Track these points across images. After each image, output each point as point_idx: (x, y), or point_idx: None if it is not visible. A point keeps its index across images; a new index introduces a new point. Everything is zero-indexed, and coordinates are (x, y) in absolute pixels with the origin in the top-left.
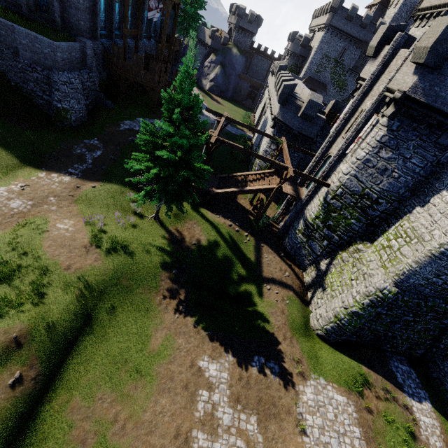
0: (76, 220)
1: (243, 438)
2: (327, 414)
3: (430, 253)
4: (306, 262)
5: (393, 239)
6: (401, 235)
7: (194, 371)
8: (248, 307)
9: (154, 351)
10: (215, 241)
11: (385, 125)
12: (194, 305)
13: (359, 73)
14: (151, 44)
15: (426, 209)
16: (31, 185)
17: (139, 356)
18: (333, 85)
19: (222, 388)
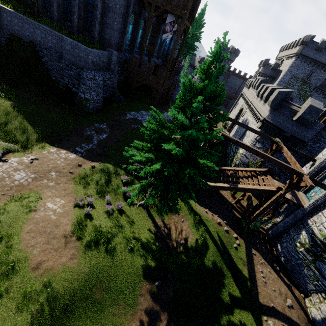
0: (67, 199)
1: None
2: None
3: None
4: (310, 286)
5: None
6: None
7: None
8: None
9: None
10: (203, 243)
11: None
12: None
13: (325, 90)
14: (159, 62)
15: None
16: (40, 159)
17: None
18: (299, 99)
19: None
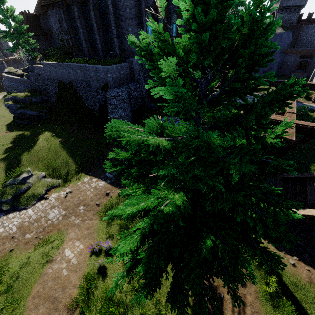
0: (87, 242)
1: None
2: None
3: None
4: None
5: None
6: None
7: None
8: None
9: None
10: None
11: None
12: None
13: None
14: None
15: None
16: (74, 191)
17: None
18: None
19: None
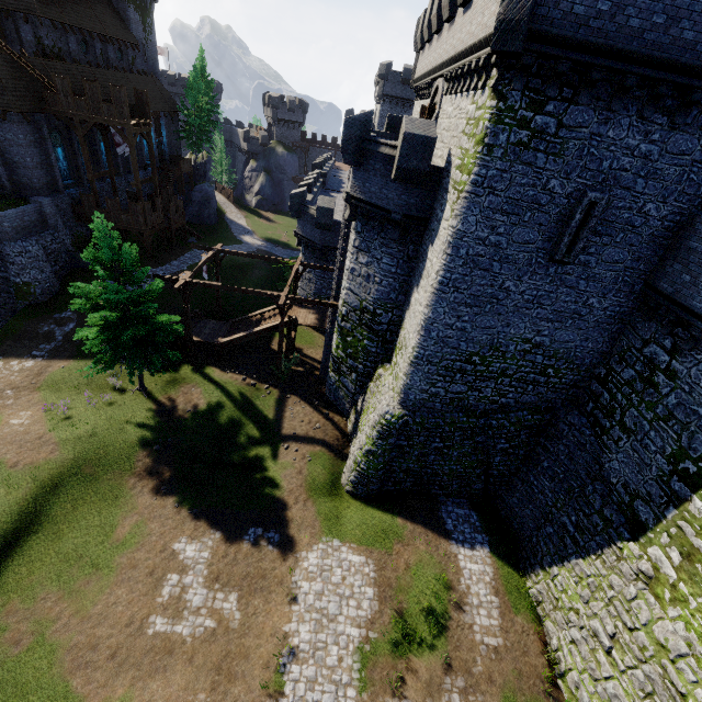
0: (36, 411)
1: (216, 617)
2: (331, 578)
3: (410, 360)
4: (347, 405)
5: (398, 354)
6: (400, 347)
7: (166, 555)
8: (256, 475)
9: (118, 541)
10: (217, 403)
11: (353, 228)
12: (182, 483)
13: None
14: (149, 174)
15: (409, 311)
16: None
17: (99, 549)
18: None
19: (199, 568)
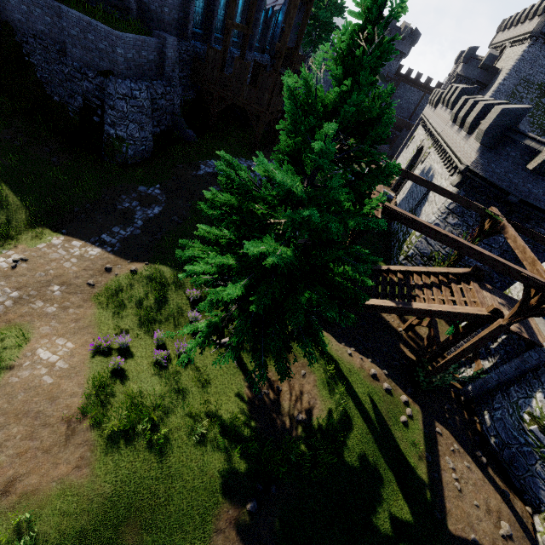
0: (80, 340)
1: None
2: None
3: None
4: None
5: None
6: None
7: None
8: None
9: None
10: (342, 418)
11: None
12: None
13: None
14: (264, 59)
15: None
16: (32, 260)
17: None
18: (531, 126)
19: None
